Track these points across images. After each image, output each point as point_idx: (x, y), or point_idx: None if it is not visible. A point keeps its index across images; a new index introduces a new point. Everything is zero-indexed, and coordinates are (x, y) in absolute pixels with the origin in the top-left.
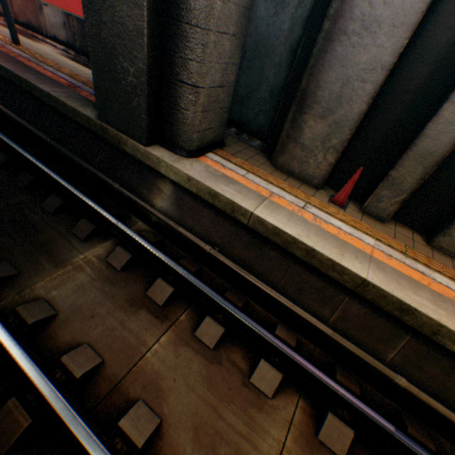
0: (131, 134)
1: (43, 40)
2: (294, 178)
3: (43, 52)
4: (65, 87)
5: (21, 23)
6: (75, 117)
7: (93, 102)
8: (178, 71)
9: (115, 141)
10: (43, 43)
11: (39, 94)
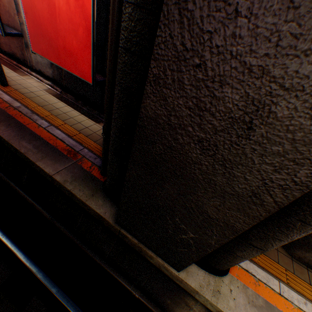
0: (160, 254)
1: (27, 72)
2: (311, 269)
3: (30, 91)
4: (65, 155)
5: (5, 51)
6: (82, 205)
7: (98, 178)
8: (252, 237)
9: (134, 246)
10: (27, 75)
11: (38, 169)
